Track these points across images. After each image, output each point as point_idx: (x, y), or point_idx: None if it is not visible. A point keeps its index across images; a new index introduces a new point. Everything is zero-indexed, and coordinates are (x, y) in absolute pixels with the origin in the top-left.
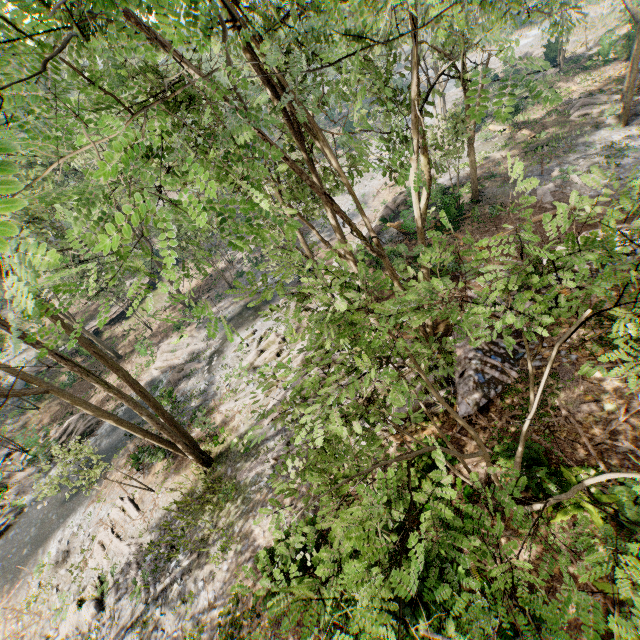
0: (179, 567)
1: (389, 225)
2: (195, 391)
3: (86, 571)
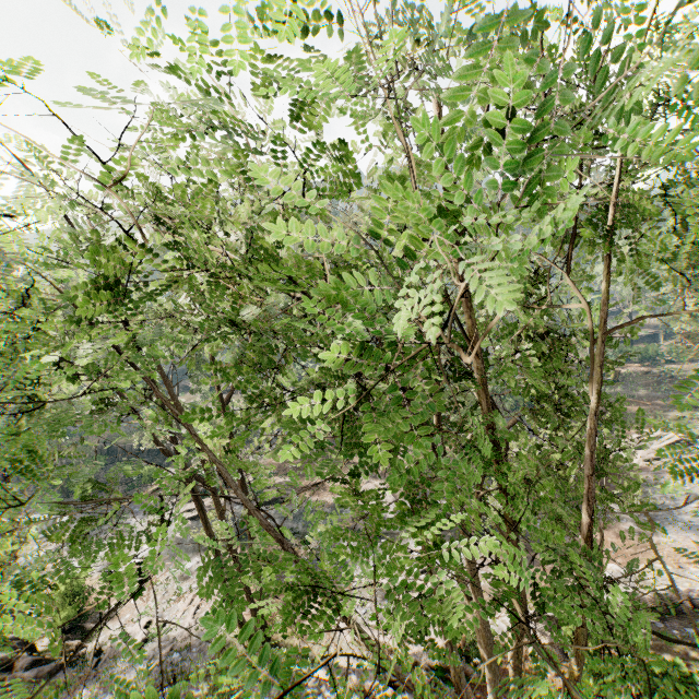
0: (160, 698)
1: None
2: None
3: (175, 604)
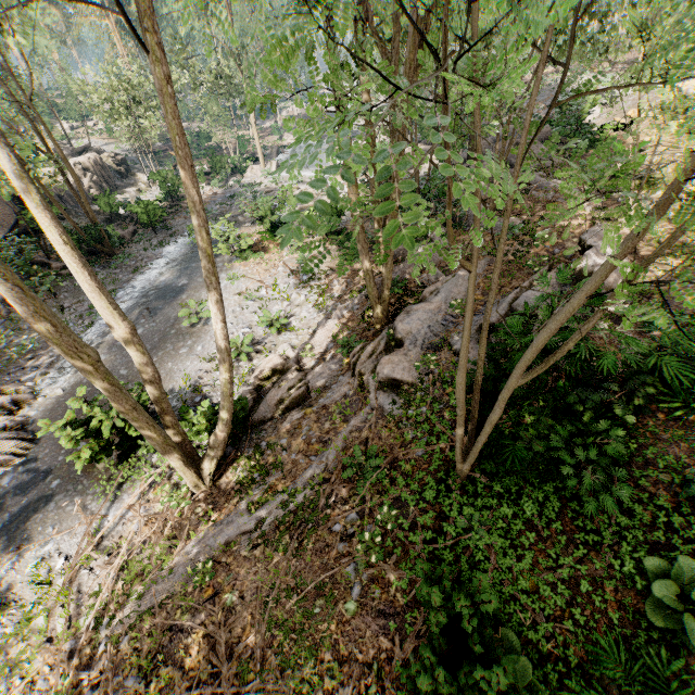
0: None
1: None
2: None
3: None
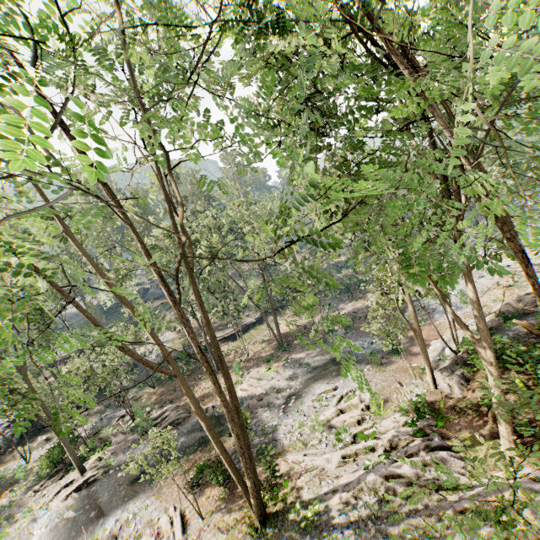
0: None
1: (515, 322)
2: (267, 425)
3: None
